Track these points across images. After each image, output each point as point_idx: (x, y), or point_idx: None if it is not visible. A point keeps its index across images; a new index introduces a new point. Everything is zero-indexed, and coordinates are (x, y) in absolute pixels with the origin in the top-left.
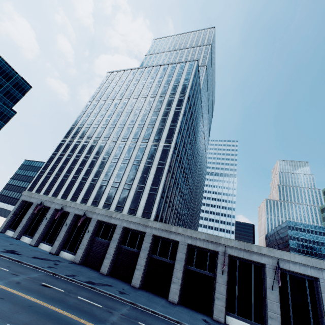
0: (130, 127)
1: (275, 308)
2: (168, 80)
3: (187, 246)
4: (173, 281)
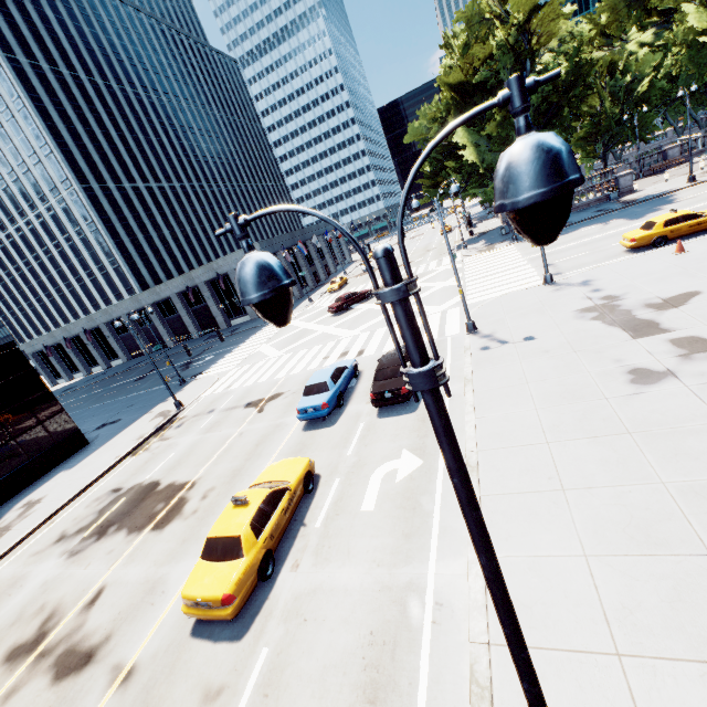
0: (4, 187)
1: None
2: None
3: (178, 295)
4: (188, 326)
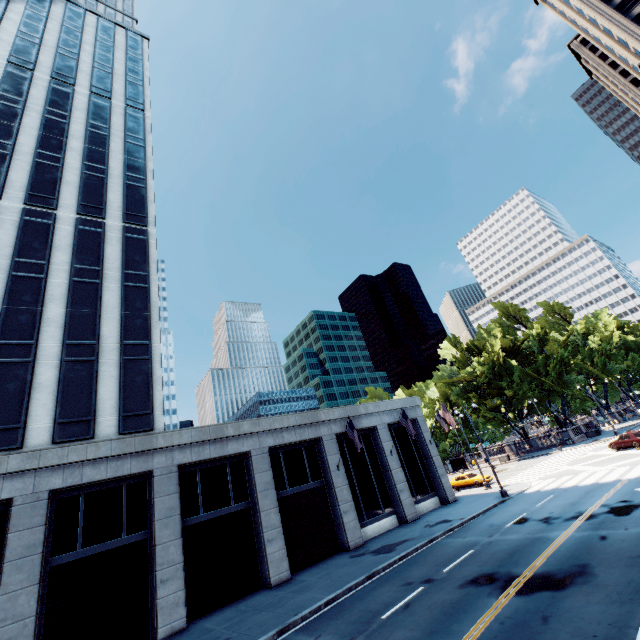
0: None
1: (401, 476)
2: (69, 42)
3: (268, 453)
4: (269, 538)
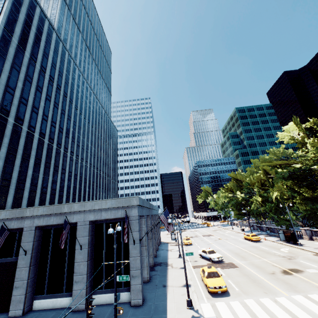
0: None
1: (82, 269)
2: None
3: None
4: None
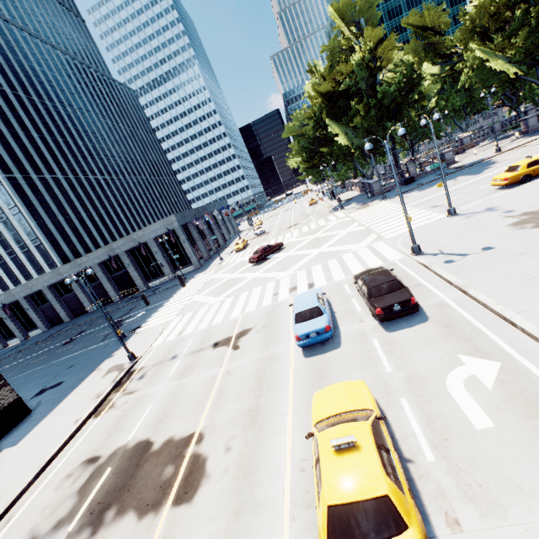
0: None
1: (163, 263)
2: None
3: (99, 265)
4: (109, 291)
